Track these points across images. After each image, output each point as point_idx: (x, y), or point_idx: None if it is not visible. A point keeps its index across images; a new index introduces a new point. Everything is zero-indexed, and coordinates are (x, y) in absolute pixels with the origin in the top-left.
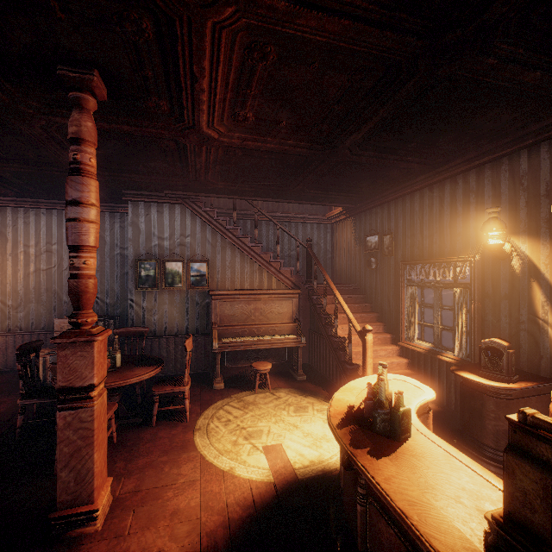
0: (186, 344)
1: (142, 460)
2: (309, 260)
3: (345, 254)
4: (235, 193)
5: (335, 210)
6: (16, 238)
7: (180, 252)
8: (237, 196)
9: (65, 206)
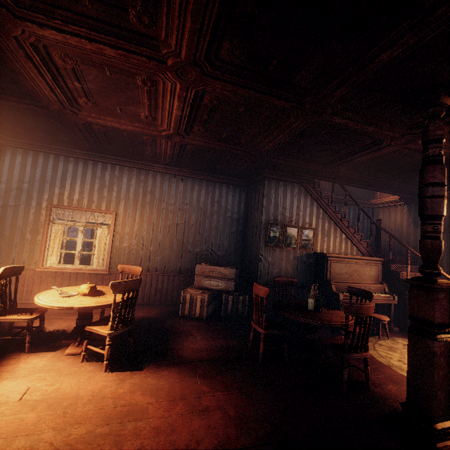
0: (373, 295)
1: (389, 387)
2: (379, 235)
3: (392, 232)
4: (343, 179)
5: (386, 198)
6: (161, 197)
7: (295, 220)
8: (340, 181)
9: (430, 186)
